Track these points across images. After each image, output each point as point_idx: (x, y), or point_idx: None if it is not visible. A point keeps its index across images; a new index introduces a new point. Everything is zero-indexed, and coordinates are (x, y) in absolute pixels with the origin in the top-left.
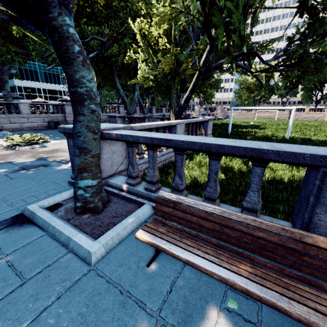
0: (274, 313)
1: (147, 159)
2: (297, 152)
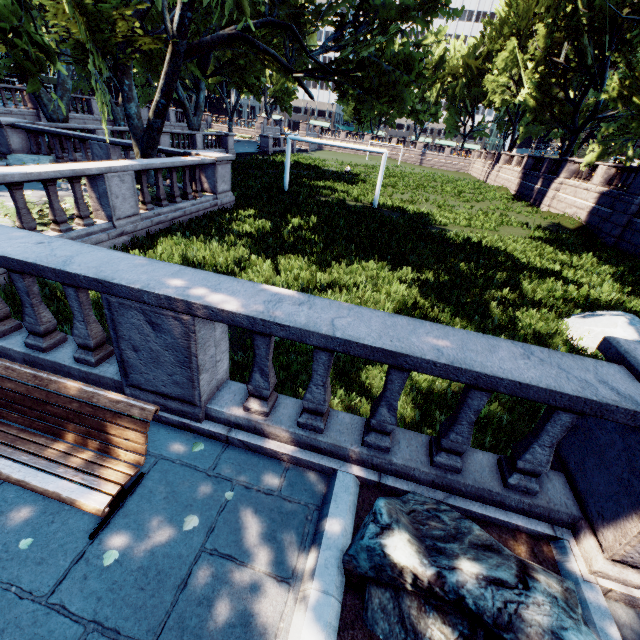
0: None
1: None
2: (72, 272)
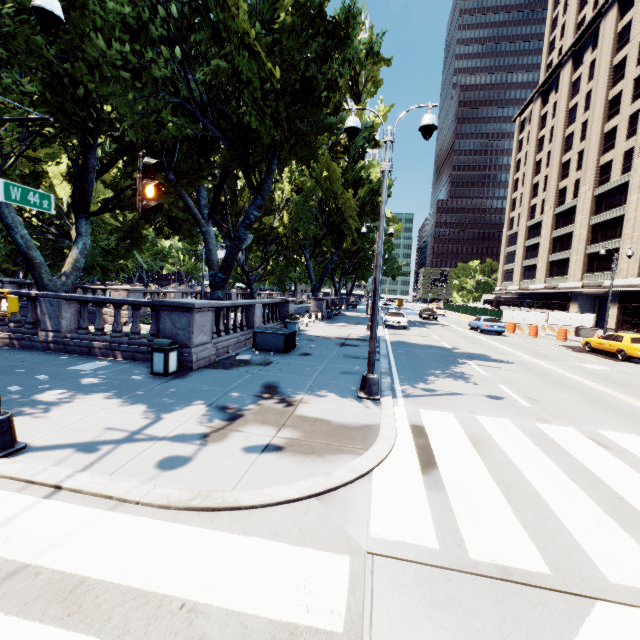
0: None
1: None
2: None
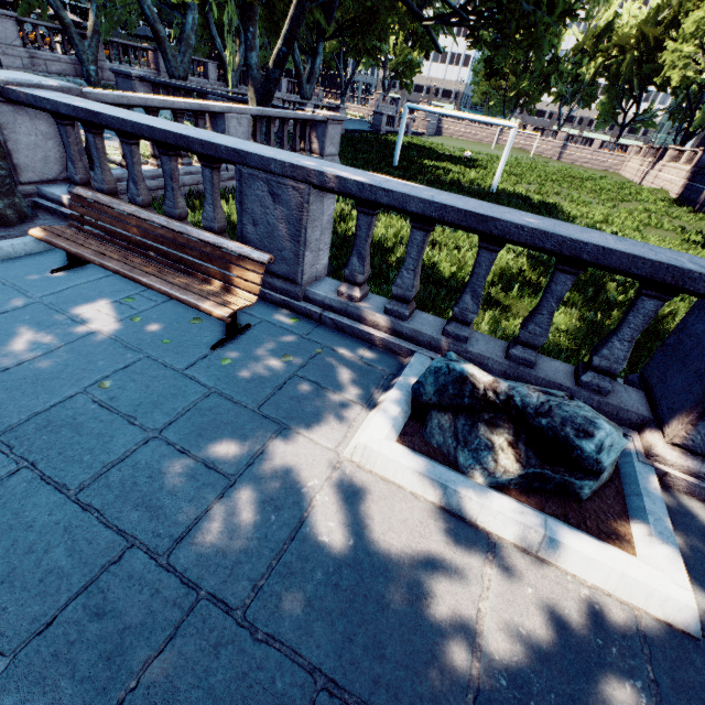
0: (167, 308)
1: (149, 173)
2: (216, 143)
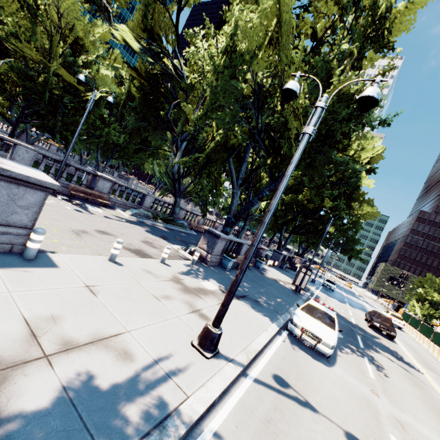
0: None
1: None
2: None
